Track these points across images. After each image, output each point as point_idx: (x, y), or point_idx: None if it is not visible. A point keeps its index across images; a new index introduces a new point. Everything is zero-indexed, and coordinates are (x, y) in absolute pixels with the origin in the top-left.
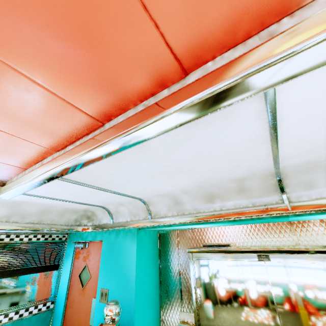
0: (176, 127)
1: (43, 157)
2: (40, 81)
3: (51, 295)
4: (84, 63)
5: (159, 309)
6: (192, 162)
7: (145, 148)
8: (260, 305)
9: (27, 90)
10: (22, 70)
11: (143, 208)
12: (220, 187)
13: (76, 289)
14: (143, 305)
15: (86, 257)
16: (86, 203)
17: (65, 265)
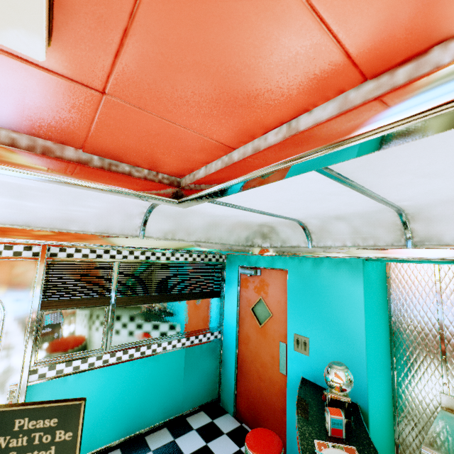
0: None
1: (302, 109)
2: None
3: (217, 324)
4: None
5: (390, 377)
6: None
7: None
8: None
9: None
10: None
11: (392, 226)
12: None
13: (250, 325)
14: (375, 372)
15: (259, 289)
16: (278, 215)
17: (229, 293)
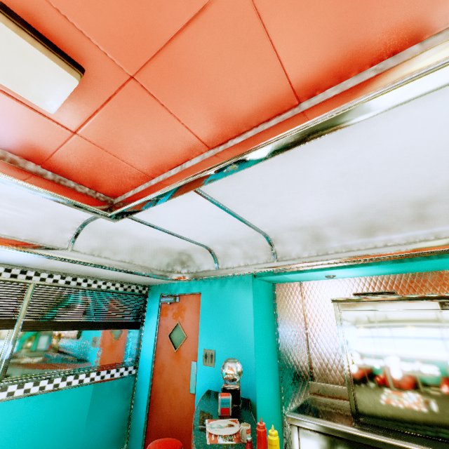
0: (428, 92)
1: (186, 159)
2: (272, 32)
3: (132, 359)
4: (344, 3)
5: (278, 379)
6: (382, 166)
7: (340, 139)
8: (444, 362)
9: (247, 46)
10: (263, 14)
11: (265, 248)
12: (388, 215)
13: (166, 352)
14: (263, 370)
15: (177, 314)
16: (190, 239)
17: (148, 324)
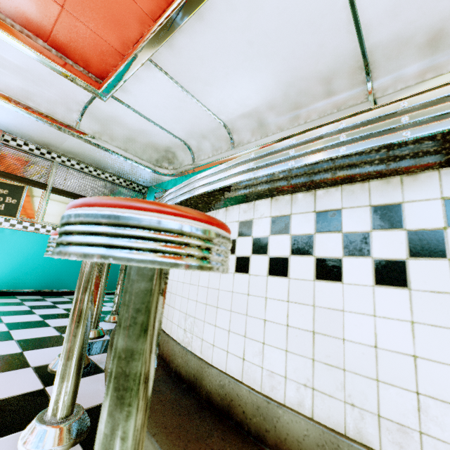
0: None
1: (141, 33)
2: None
3: None
4: None
5: None
6: (275, 34)
7: (231, 3)
8: None
9: None
10: None
11: (227, 139)
12: (307, 95)
13: None
14: None
15: None
16: (169, 131)
17: None
